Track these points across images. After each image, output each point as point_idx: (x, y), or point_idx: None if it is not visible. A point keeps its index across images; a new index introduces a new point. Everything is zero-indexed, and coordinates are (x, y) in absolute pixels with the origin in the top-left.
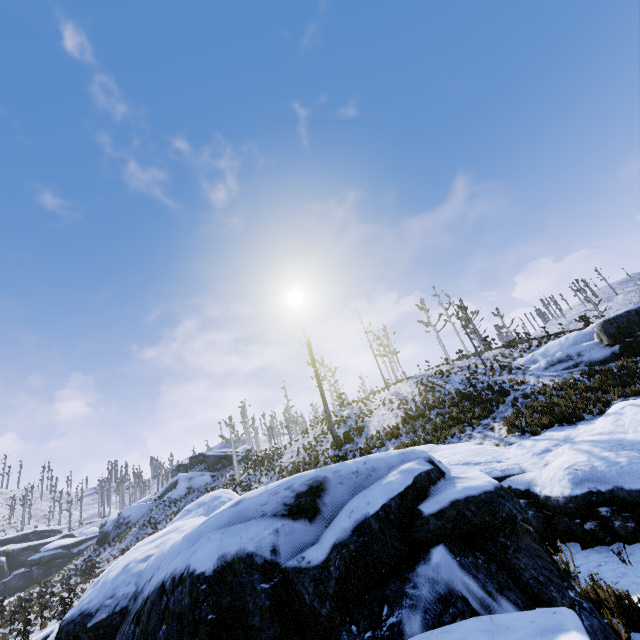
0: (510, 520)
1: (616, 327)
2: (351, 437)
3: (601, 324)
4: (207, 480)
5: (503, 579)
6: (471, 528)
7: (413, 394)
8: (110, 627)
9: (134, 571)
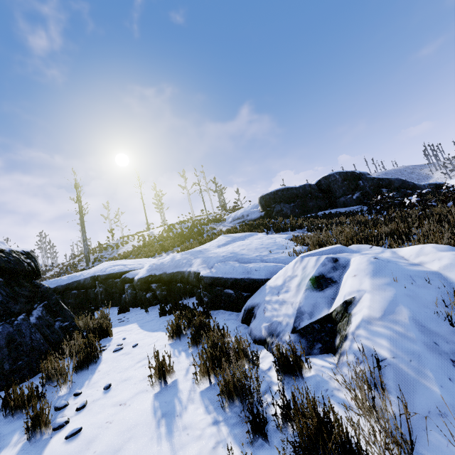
0: None
1: (265, 201)
2: (102, 258)
3: (259, 198)
4: None
5: None
6: None
7: (159, 233)
8: None
9: None
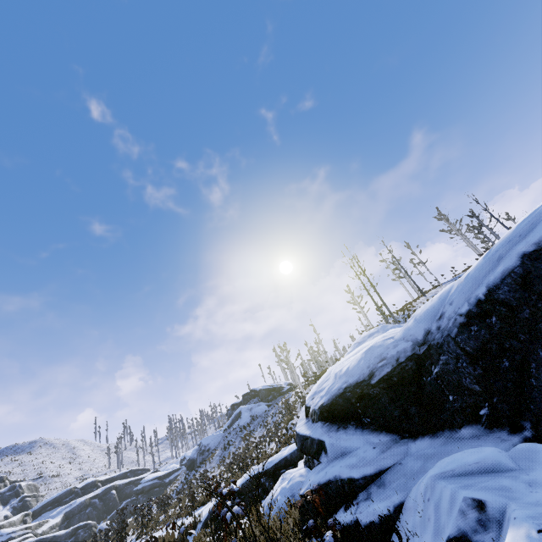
0: None
1: None
2: None
3: None
4: (265, 408)
5: None
6: None
7: None
8: (404, 372)
9: (388, 343)
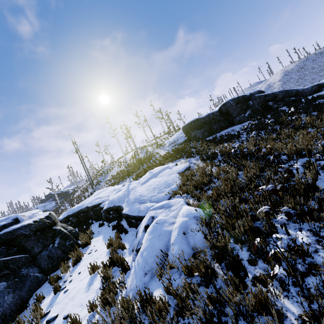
0: (20, 235)
1: (185, 130)
2: (100, 182)
3: (182, 128)
4: (53, 205)
5: (6, 252)
6: (3, 240)
7: (129, 159)
8: None
9: None
